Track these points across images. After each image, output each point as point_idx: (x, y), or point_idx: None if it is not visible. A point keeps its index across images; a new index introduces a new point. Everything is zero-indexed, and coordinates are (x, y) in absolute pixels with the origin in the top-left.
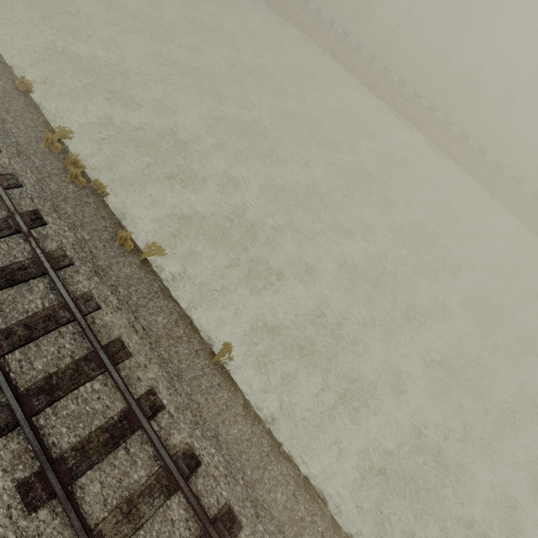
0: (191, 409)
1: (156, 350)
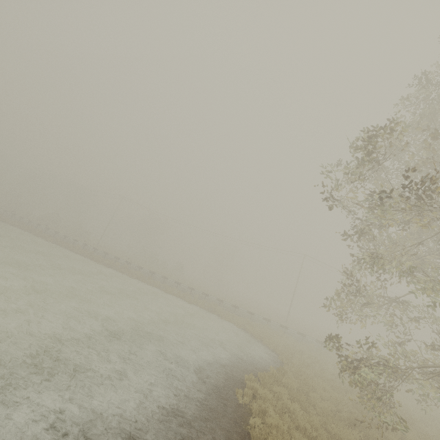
0: None
1: None
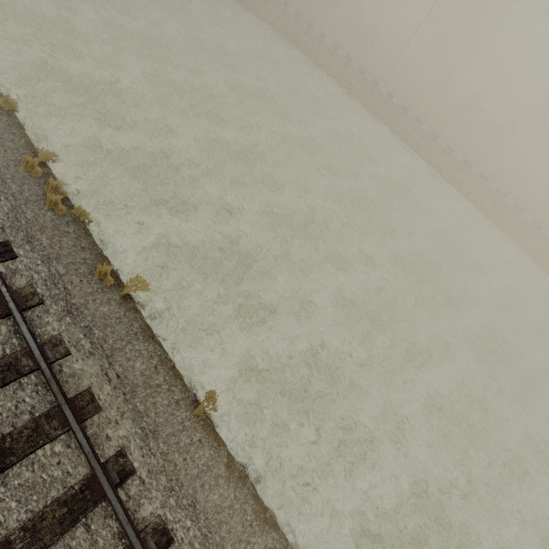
0: (166, 472)
1: (131, 402)
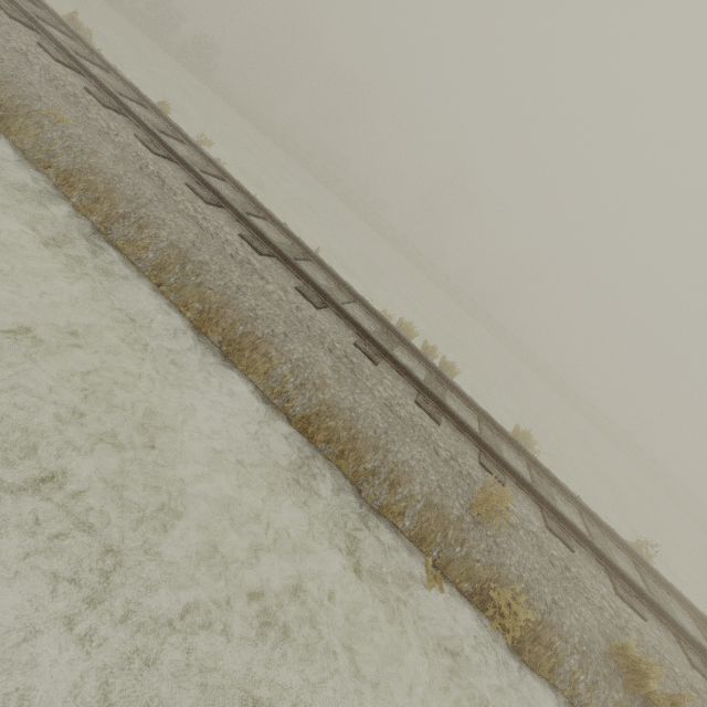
0: None
1: None
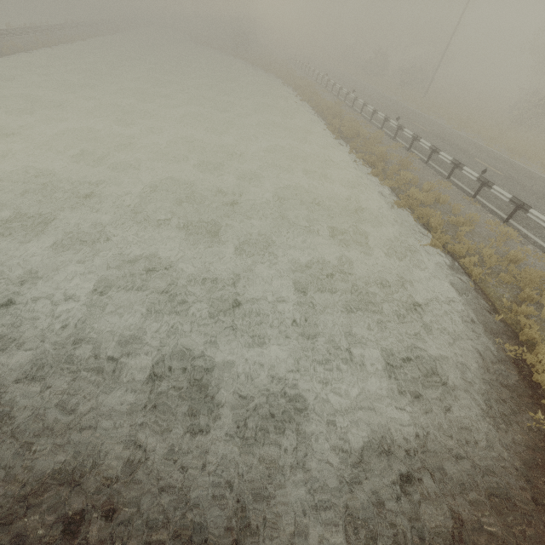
0: None
1: None
